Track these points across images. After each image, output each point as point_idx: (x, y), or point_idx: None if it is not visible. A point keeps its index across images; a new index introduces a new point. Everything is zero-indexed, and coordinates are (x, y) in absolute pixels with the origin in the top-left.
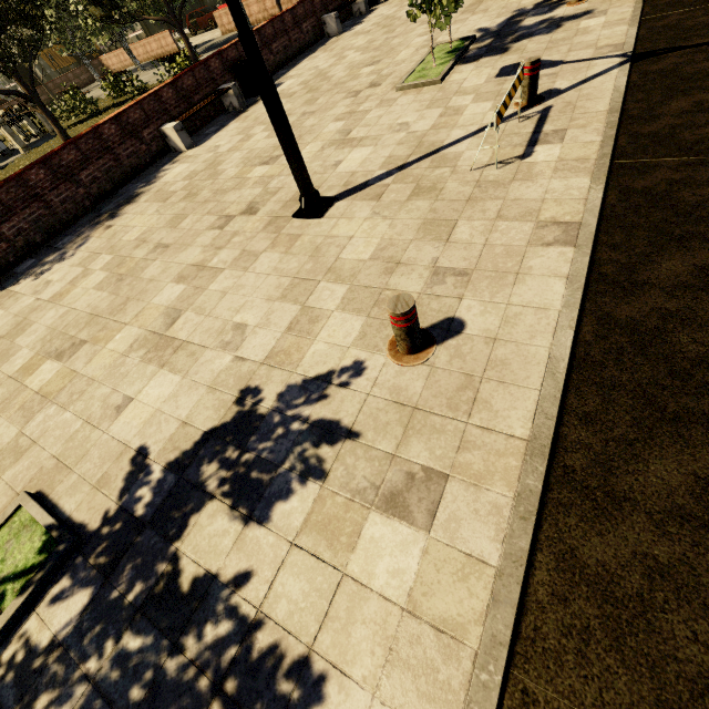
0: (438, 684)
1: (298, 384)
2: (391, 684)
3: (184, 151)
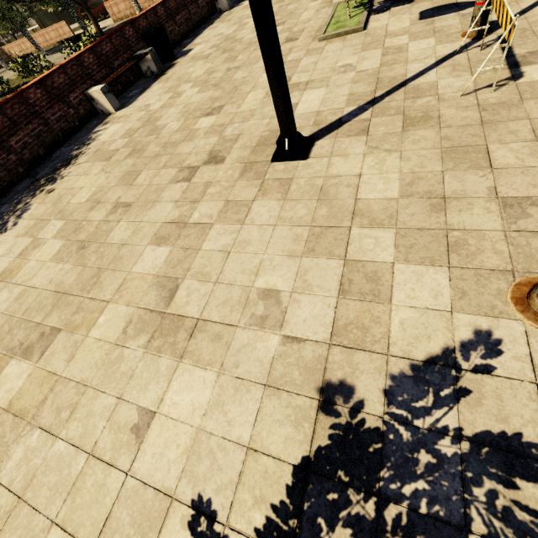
0: None
1: (407, 374)
2: None
3: (112, 112)
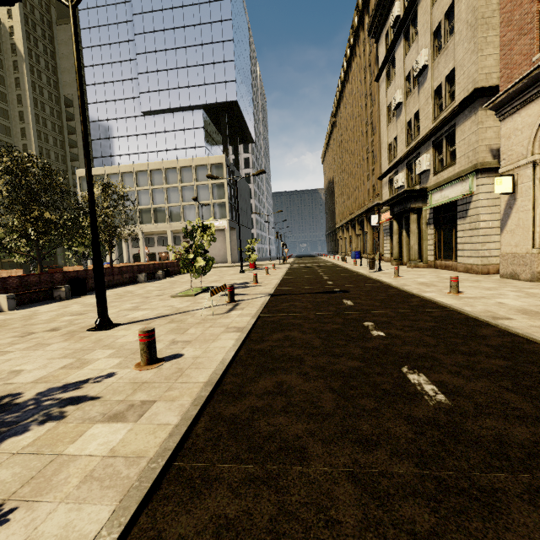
0: (119, 478)
1: (59, 386)
2: (80, 491)
3: (5, 311)
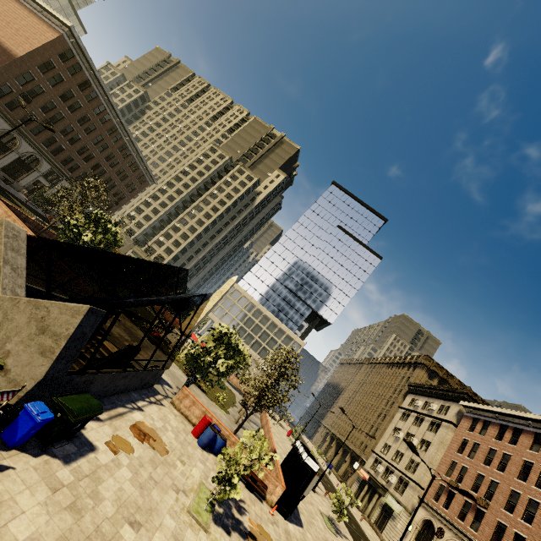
0: None
1: (332, 517)
2: None
3: None
